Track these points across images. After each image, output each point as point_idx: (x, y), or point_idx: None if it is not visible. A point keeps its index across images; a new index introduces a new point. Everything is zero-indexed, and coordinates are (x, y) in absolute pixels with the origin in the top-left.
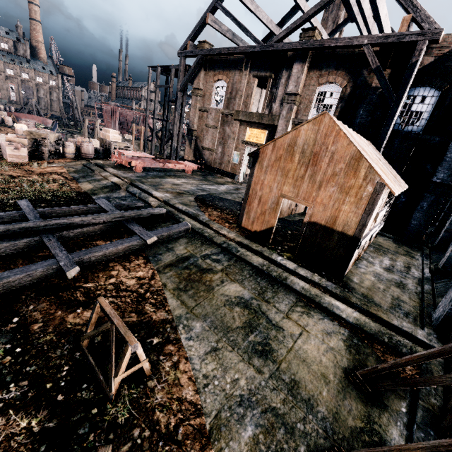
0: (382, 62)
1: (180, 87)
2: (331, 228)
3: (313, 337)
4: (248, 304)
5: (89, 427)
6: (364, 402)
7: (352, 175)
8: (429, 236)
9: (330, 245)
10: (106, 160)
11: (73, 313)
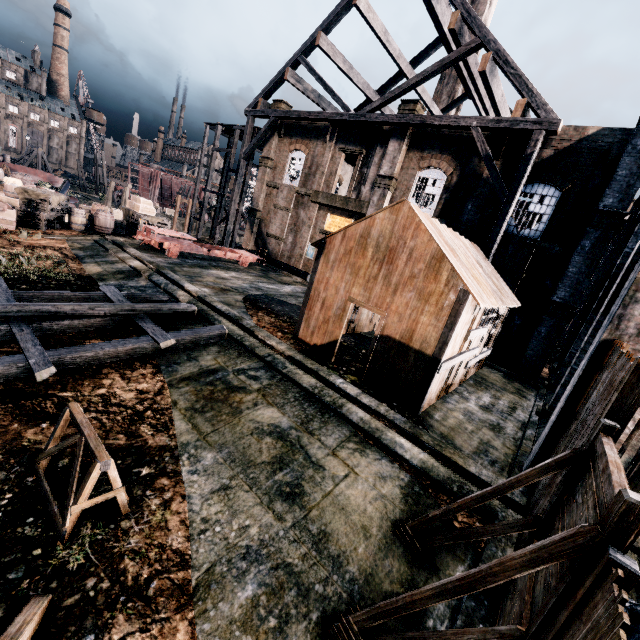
0: (494, 150)
1: (244, 154)
2: (407, 345)
3: (362, 480)
4: (284, 434)
5: (24, 571)
6: (410, 564)
7: (432, 278)
8: (551, 373)
9: (405, 367)
10: (129, 238)
11: (35, 428)
